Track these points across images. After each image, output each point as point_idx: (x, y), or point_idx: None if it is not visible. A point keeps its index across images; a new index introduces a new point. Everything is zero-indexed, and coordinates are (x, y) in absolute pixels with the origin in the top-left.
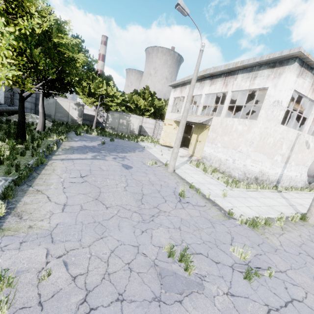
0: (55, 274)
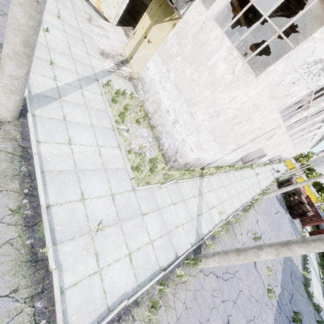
0: None
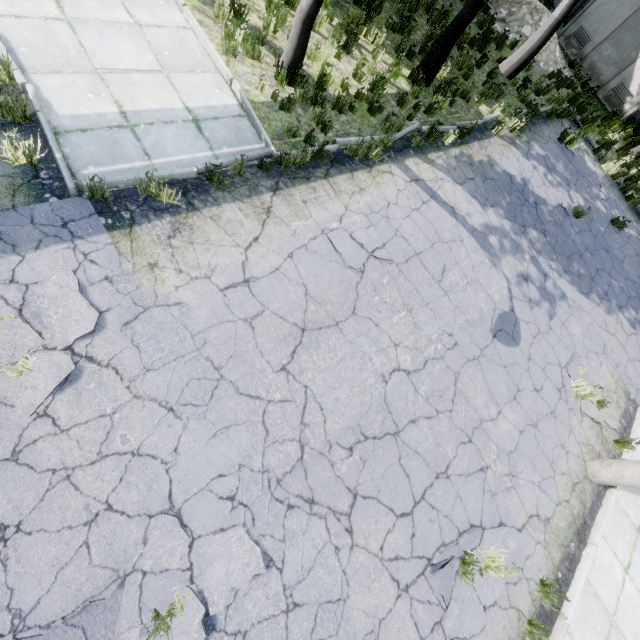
0: (39, 378)
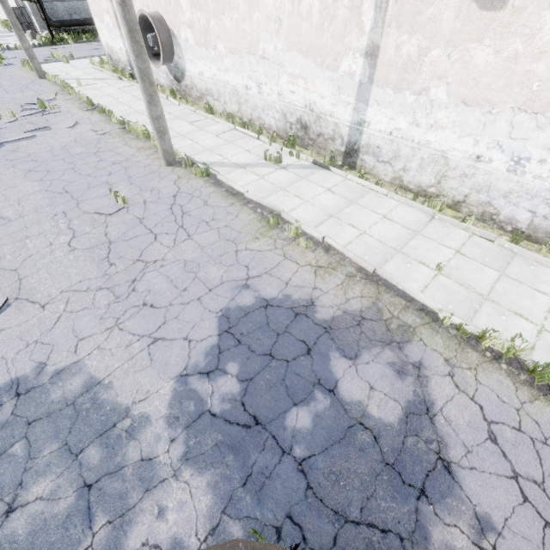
0: None
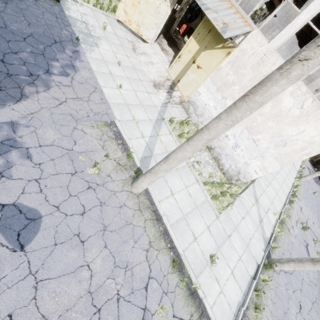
0: None
